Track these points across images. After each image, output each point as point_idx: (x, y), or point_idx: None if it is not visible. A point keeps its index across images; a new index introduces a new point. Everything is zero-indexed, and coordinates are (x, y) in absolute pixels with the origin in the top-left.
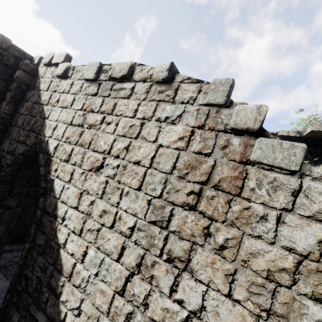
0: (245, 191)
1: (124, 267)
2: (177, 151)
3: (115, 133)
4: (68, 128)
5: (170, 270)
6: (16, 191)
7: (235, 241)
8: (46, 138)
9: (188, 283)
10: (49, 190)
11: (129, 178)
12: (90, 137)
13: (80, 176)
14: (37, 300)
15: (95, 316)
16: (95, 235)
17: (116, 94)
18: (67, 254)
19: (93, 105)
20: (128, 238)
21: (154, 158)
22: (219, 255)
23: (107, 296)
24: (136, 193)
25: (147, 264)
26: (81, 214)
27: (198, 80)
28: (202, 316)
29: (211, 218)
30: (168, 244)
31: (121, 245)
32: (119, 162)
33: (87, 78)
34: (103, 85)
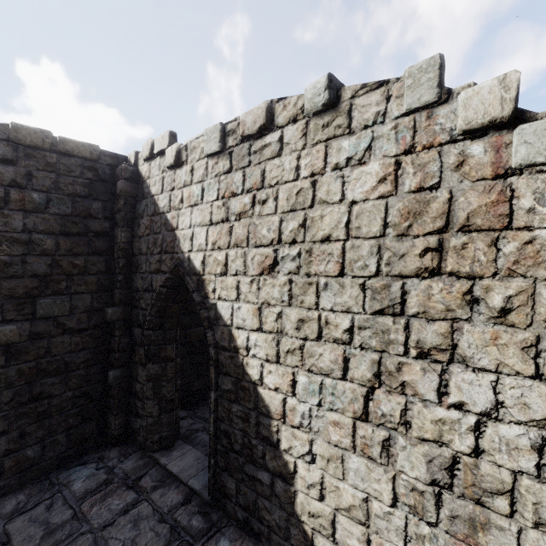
0: (518, 218)
1: (356, 384)
2: (383, 200)
3: (278, 211)
4: (209, 230)
5: (428, 368)
6: (170, 336)
7: (523, 296)
8: (185, 254)
9: (464, 376)
10: (215, 319)
11: (321, 264)
12: (245, 230)
13: (250, 287)
14: (251, 457)
15: (336, 456)
16: (299, 355)
17: (259, 158)
18: (269, 391)
19: (232, 186)
20: (349, 345)
21: (350, 224)
22: (502, 324)
23: (345, 427)
24: (339, 282)
25: (390, 370)
26: (269, 335)
27: (381, 82)
28: (500, 415)
29: (471, 276)
30: (413, 334)
31: (342, 357)
32: (299, 247)
33: (211, 153)
34: (236, 153)
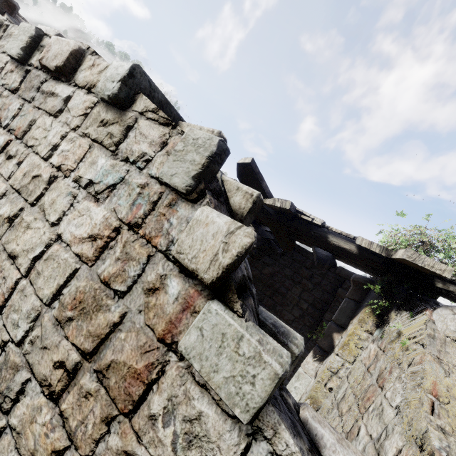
0: (139, 415)
1: None
2: (76, 262)
3: (9, 181)
4: None
5: None
6: None
7: None
8: None
9: None
10: None
11: None
12: None
13: None
14: None
15: None
16: None
17: (41, 102)
18: None
19: (4, 111)
20: None
21: (37, 261)
22: None
23: None
24: None
25: None
26: None
27: (169, 121)
28: None
29: (71, 437)
30: None
31: None
32: None
33: (11, 55)
34: (30, 77)
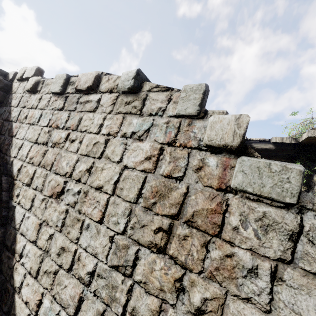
0: (226, 231)
1: None
2: (144, 174)
3: (78, 152)
4: (32, 147)
5: None
6: None
7: (215, 303)
8: (11, 158)
9: None
10: (10, 219)
11: (89, 207)
12: (53, 157)
13: (41, 204)
14: None
15: None
16: (52, 279)
17: (82, 108)
18: (21, 302)
19: (59, 120)
20: (87, 287)
21: (118, 183)
22: None
23: None
24: (97, 227)
25: None
26: (38, 251)
27: (168, 88)
28: None
29: (184, 266)
30: (132, 300)
31: (78, 296)
32: (81, 187)
33: (54, 92)
34: (69, 98)
